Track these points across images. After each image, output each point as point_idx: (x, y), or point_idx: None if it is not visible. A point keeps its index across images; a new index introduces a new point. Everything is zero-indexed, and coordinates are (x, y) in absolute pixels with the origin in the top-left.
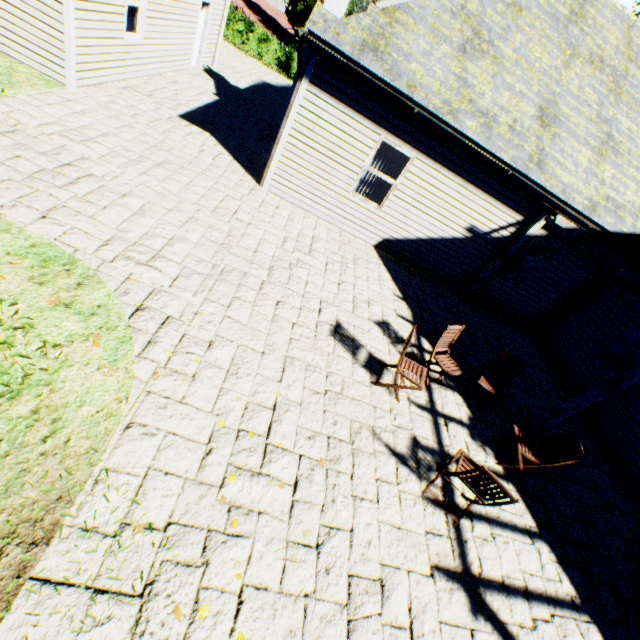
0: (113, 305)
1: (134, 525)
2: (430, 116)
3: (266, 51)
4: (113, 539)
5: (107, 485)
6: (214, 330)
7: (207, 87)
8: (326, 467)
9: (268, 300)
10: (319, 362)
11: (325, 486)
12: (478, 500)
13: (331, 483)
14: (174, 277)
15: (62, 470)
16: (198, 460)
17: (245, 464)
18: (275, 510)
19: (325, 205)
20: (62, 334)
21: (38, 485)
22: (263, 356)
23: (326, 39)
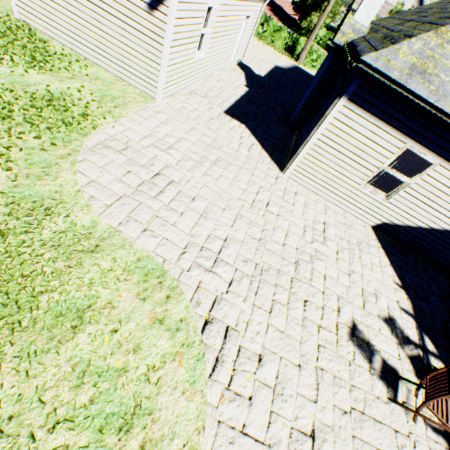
0: (190, 317)
1: None
2: None
3: (277, 38)
4: None
5: None
6: (260, 340)
7: (240, 80)
8: None
9: (297, 300)
10: (343, 373)
11: None
12: None
13: None
14: (229, 281)
15: None
16: None
17: None
18: None
19: (335, 192)
20: (158, 354)
21: None
22: (299, 369)
23: (376, 66)
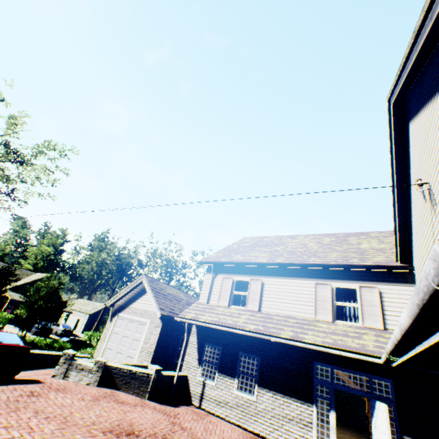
0: None
1: None
2: None
3: None
4: None
5: None
6: None
7: None
8: None
9: None
10: None
11: None
12: None
13: None
14: None
15: None
16: None
17: None
18: None
19: None
20: None
21: None
22: None
23: None
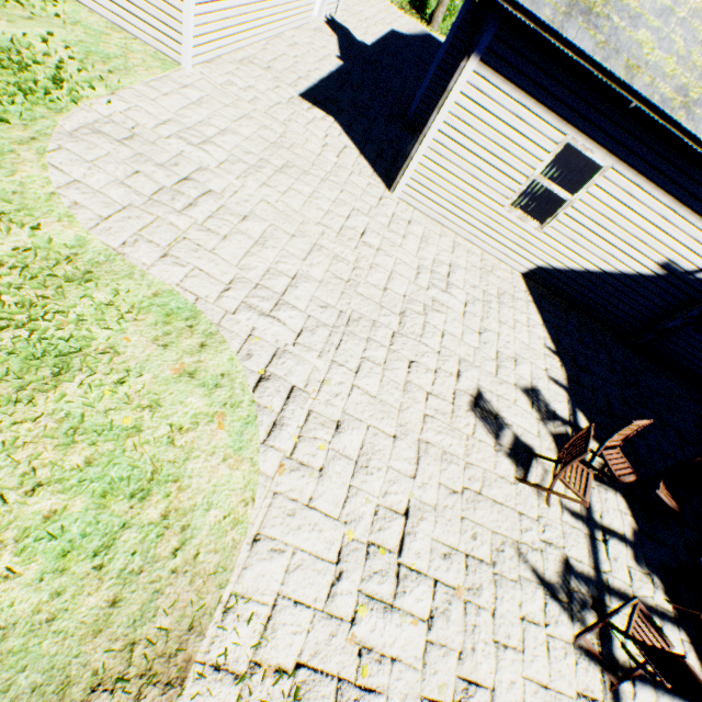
0: (236, 372)
1: (263, 667)
2: (650, 111)
3: None
4: (243, 683)
5: (236, 613)
6: (341, 405)
7: (329, 47)
8: (464, 598)
9: (399, 360)
10: (456, 449)
11: (462, 625)
12: (654, 675)
13: (469, 621)
14: (298, 331)
15: (192, 592)
16: (326, 584)
17: (375, 591)
18: (408, 655)
19: (468, 220)
20: (187, 413)
21: (170, 610)
22: (394, 441)
23: None
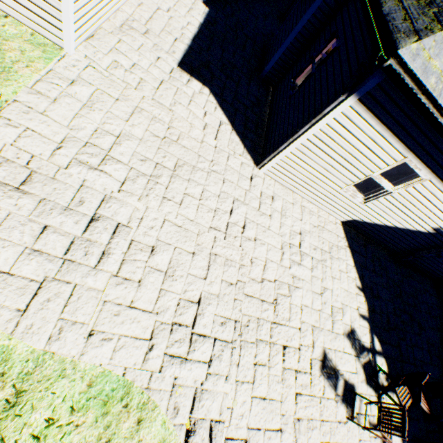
0: (169, 435)
1: None
2: None
3: None
4: None
5: None
6: (245, 420)
7: None
8: None
9: (277, 350)
10: (315, 414)
11: None
12: None
13: None
14: (208, 361)
15: None
16: None
17: None
18: None
19: (313, 191)
20: None
21: None
22: (280, 432)
23: (413, 67)
